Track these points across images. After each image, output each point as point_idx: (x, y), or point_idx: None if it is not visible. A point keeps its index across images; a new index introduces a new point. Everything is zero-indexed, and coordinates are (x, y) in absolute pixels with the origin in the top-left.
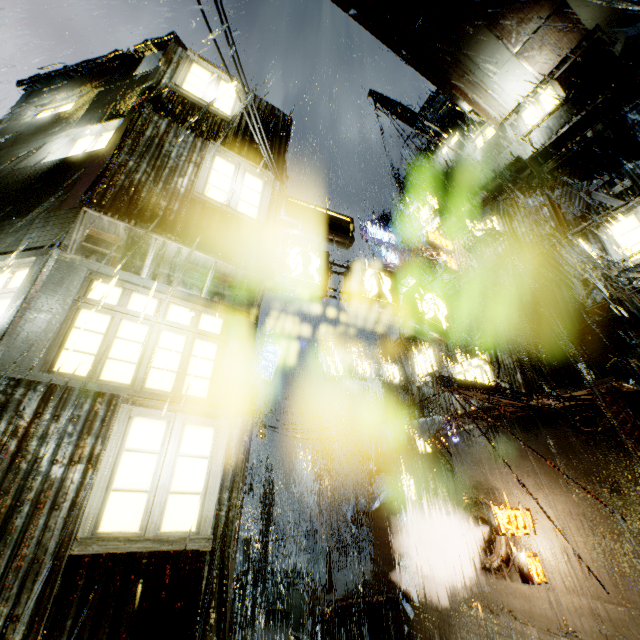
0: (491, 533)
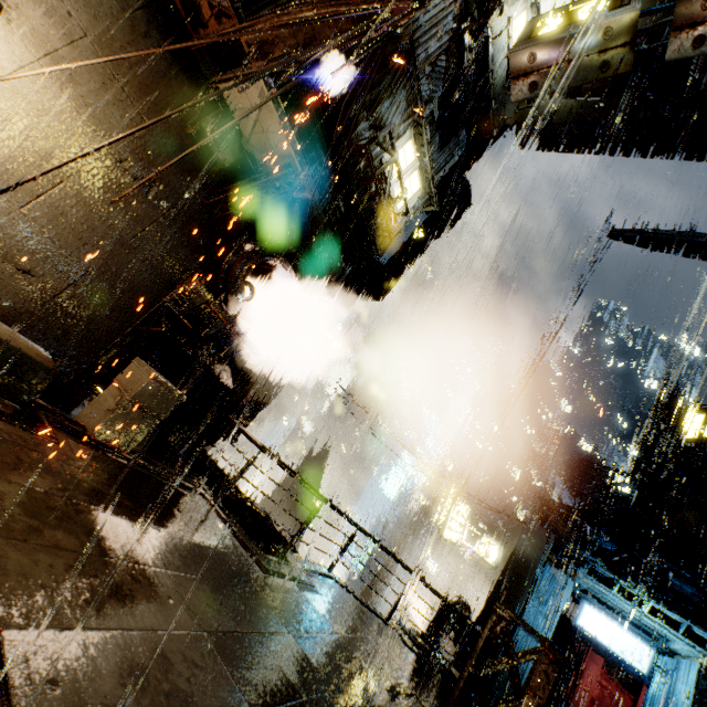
0: None
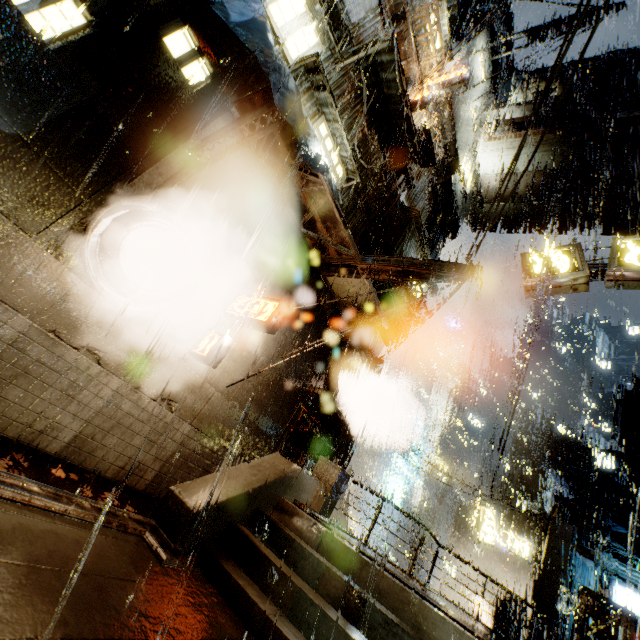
0: (269, 326)
